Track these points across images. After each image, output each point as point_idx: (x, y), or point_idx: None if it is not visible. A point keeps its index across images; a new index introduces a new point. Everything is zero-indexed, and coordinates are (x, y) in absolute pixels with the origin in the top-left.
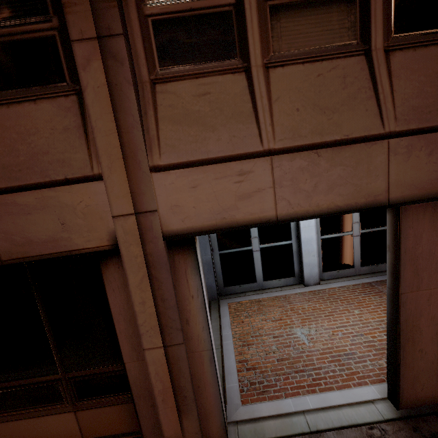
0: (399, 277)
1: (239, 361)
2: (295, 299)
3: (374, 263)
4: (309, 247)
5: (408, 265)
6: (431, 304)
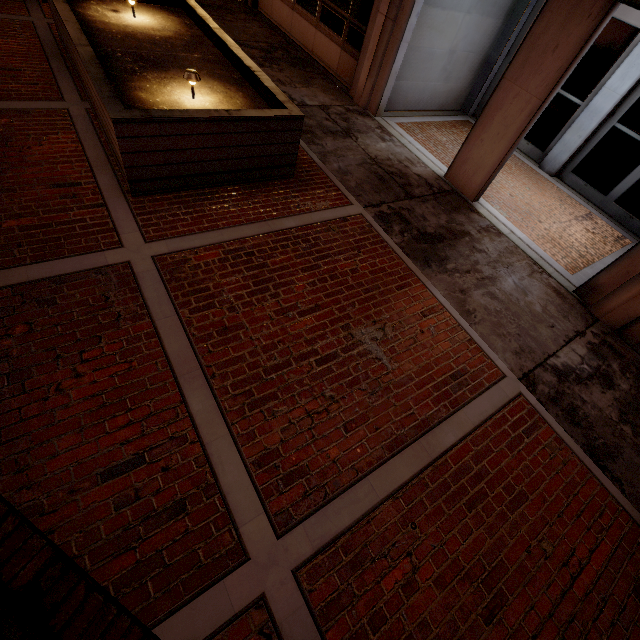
0: (512, 60)
1: (420, 123)
2: (511, 158)
3: (633, 211)
4: (587, 122)
5: (525, 52)
6: (512, 104)
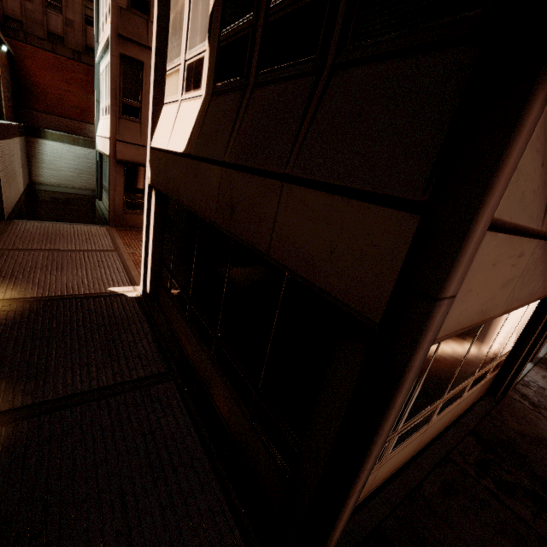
0: None
1: None
2: None
3: None
4: None
5: None
6: None
